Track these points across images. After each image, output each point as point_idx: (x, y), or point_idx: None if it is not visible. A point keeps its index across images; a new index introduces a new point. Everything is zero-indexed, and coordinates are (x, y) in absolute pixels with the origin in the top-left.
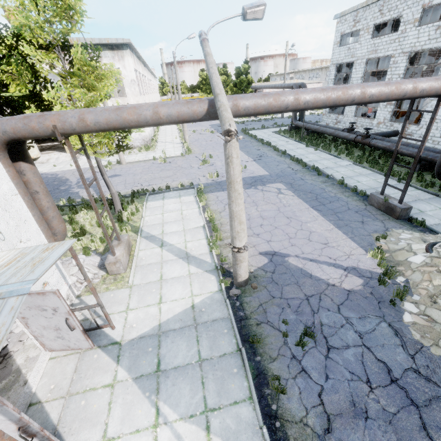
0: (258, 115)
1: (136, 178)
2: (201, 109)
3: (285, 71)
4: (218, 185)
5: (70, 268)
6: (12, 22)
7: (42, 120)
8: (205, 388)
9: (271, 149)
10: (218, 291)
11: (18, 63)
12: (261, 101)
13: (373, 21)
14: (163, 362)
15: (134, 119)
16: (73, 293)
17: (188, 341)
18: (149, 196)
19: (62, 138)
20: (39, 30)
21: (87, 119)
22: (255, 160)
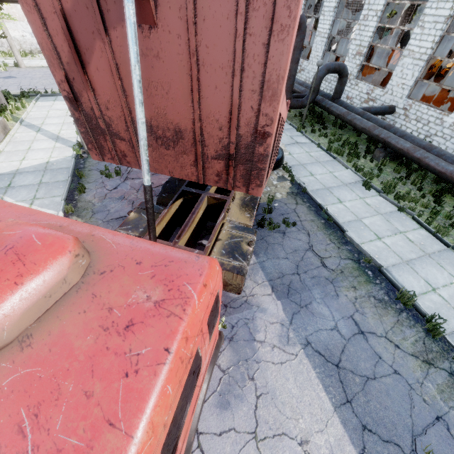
0: None
1: (33, 81)
2: None
3: None
4: None
5: None
6: None
7: None
8: (38, 192)
9: None
10: (72, 156)
11: None
12: None
13: None
14: (14, 183)
15: None
16: None
17: (36, 176)
18: (40, 97)
19: None
20: None
21: None
22: None
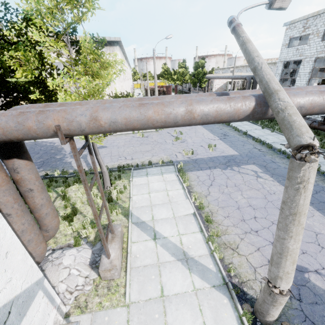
0: (305, 115)
1: (120, 150)
2: (246, 107)
3: (234, 66)
4: (194, 162)
5: (60, 271)
6: (23, 7)
7: (42, 118)
8: None
9: (231, 129)
10: None
11: (27, 49)
12: (319, 100)
13: (323, 27)
14: None
15: (160, 119)
16: (61, 313)
17: None
18: (133, 171)
19: (66, 140)
20: (50, 16)
21: (101, 118)
22: (221, 138)
